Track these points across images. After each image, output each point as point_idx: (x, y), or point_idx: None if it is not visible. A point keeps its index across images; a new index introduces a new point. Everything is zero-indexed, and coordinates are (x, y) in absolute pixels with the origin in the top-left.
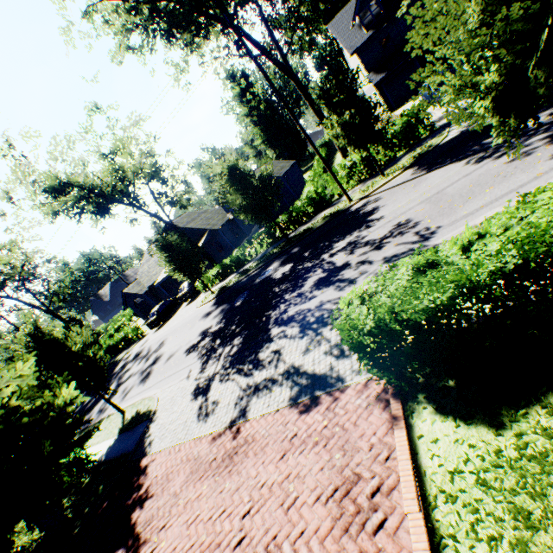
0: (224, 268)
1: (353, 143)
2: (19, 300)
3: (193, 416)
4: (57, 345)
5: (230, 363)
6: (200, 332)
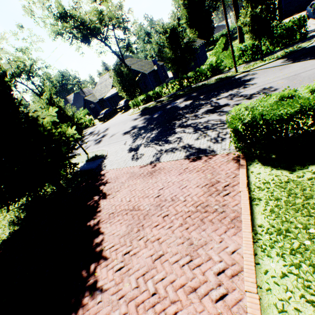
0: (147, 97)
1: (254, 32)
2: (27, 86)
3: (129, 158)
4: (60, 110)
5: (150, 140)
6: (131, 126)
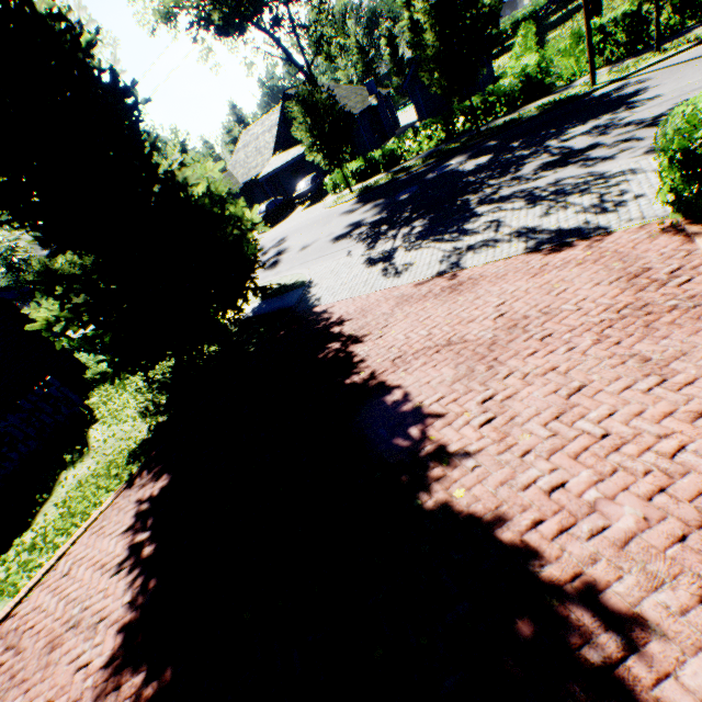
0: (368, 164)
1: None
2: None
3: (375, 276)
4: None
5: (416, 238)
6: (346, 225)
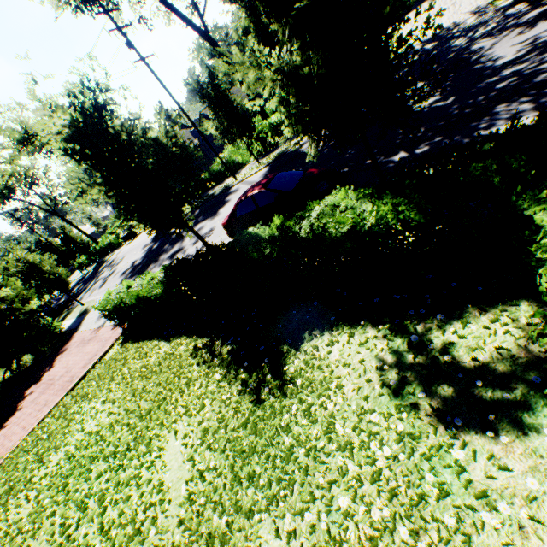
0: None
1: (229, 138)
2: (29, 203)
3: (96, 318)
4: (35, 266)
5: None
6: (133, 261)
